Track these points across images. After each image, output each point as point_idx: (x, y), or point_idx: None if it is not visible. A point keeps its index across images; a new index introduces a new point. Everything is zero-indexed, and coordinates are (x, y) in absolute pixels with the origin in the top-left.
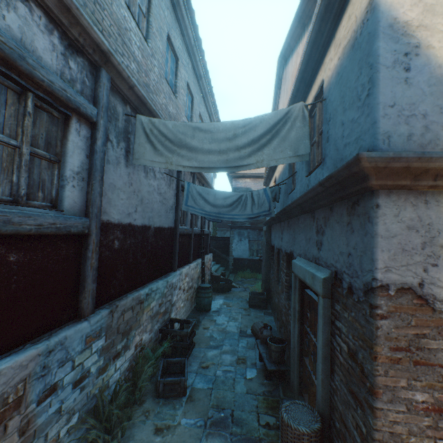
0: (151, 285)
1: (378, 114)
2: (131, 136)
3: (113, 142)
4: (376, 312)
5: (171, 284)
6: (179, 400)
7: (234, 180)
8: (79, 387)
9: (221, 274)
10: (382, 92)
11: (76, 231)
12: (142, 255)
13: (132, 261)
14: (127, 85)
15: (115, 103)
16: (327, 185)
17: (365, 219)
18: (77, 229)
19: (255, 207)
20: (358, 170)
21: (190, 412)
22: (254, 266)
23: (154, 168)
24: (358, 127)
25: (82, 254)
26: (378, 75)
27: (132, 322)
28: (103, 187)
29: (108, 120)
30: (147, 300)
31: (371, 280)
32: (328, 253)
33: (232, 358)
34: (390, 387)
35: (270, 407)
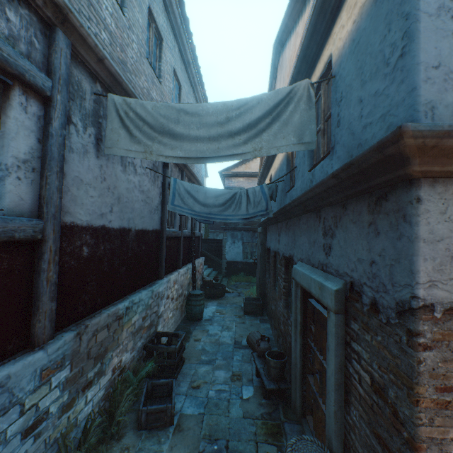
0: (132, 297)
1: (418, 78)
2: (103, 121)
3: (78, 126)
4: (418, 341)
5: (157, 293)
6: (165, 431)
7: (227, 179)
8: (33, 435)
9: (214, 279)
10: (423, 48)
11: (23, 237)
12: (121, 262)
13: (107, 271)
14: (94, 56)
15: (80, 77)
16: (343, 176)
17: (398, 217)
18: (25, 234)
19: (251, 206)
20: (395, 151)
21: (177, 446)
22: (248, 270)
23: (134, 162)
24: (385, 100)
25: (35, 265)
26: (418, 25)
27: (108, 343)
28: (64, 181)
29: (69, 97)
30: (127, 315)
31: (409, 298)
32: (340, 260)
33: (226, 375)
34: (437, 440)
35: (270, 433)
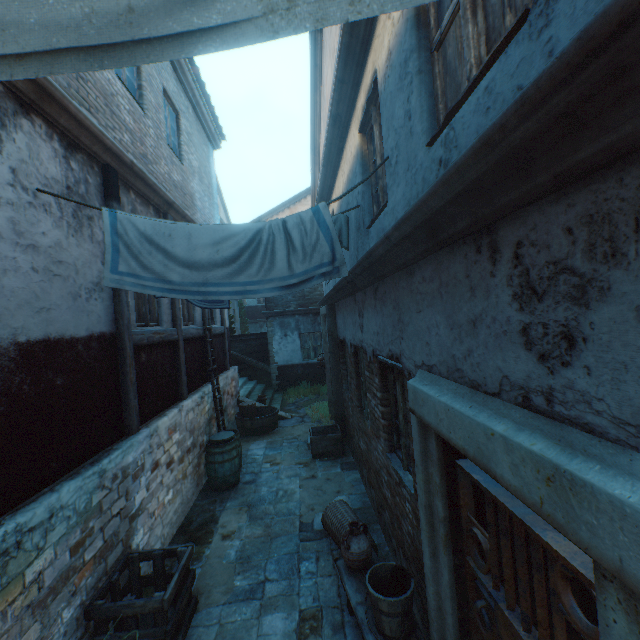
0: (20, 515)
1: None
2: None
3: None
4: None
5: (119, 471)
6: None
7: None
8: None
9: (258, 399)
10: None
11: None
12: None
13: None
14: None
15: None
16: None
17: None
18: None
19: (298, 257)
20: None
21: None
22: (313, 375)
23: None
24: None
25: None
26: None
27: None
28: None
29: None
30: None
31: None
32: None
33: (287, 626)
34: None
35: None
